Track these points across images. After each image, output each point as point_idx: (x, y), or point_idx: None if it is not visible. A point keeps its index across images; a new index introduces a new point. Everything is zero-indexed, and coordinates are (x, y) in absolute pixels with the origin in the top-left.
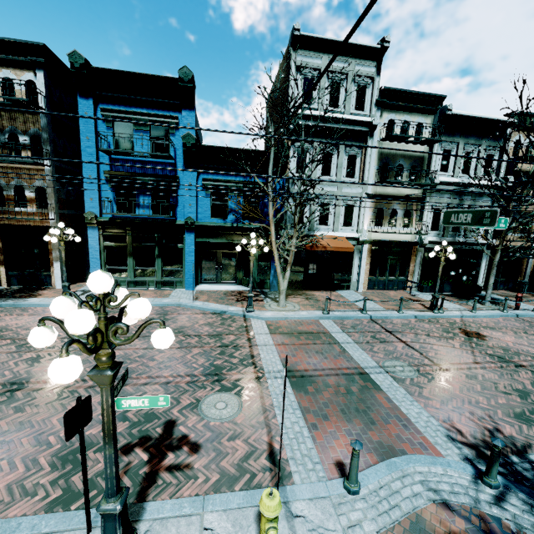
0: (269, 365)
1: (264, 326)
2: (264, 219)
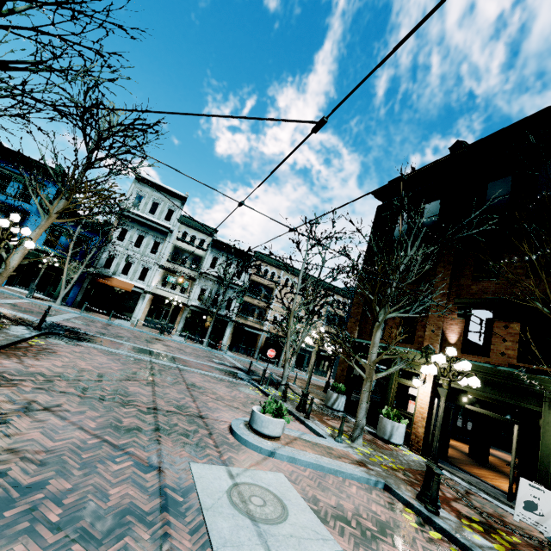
0: (2, 300)
1: (27, 301)
2: (65, 249)
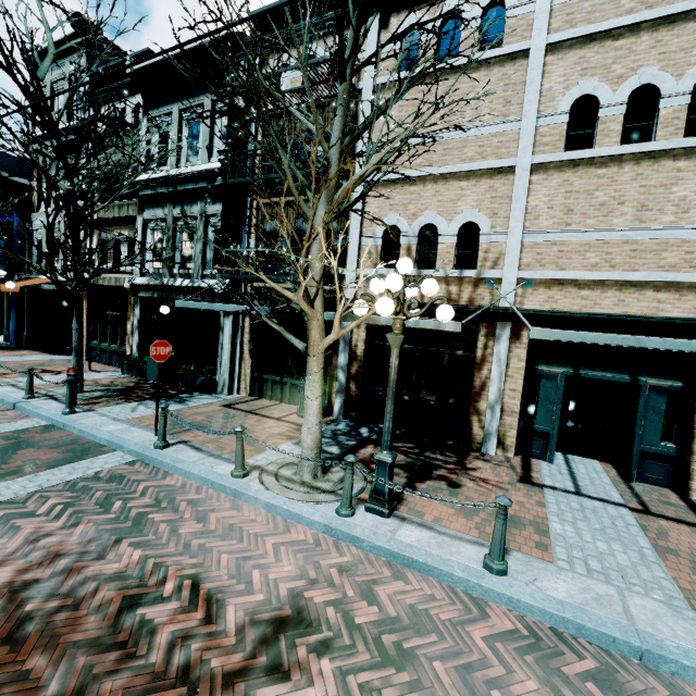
0: None
1: None
2: None
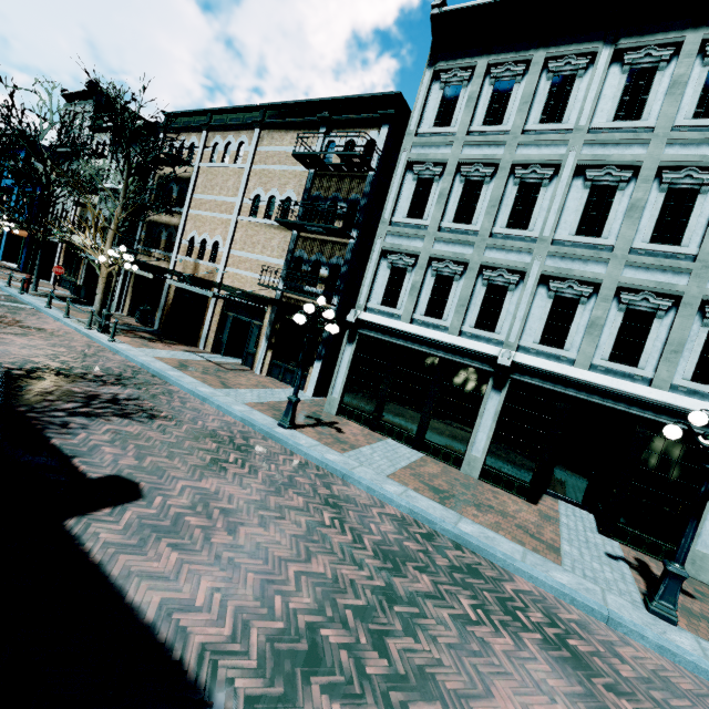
0: None
1: None
2: None
